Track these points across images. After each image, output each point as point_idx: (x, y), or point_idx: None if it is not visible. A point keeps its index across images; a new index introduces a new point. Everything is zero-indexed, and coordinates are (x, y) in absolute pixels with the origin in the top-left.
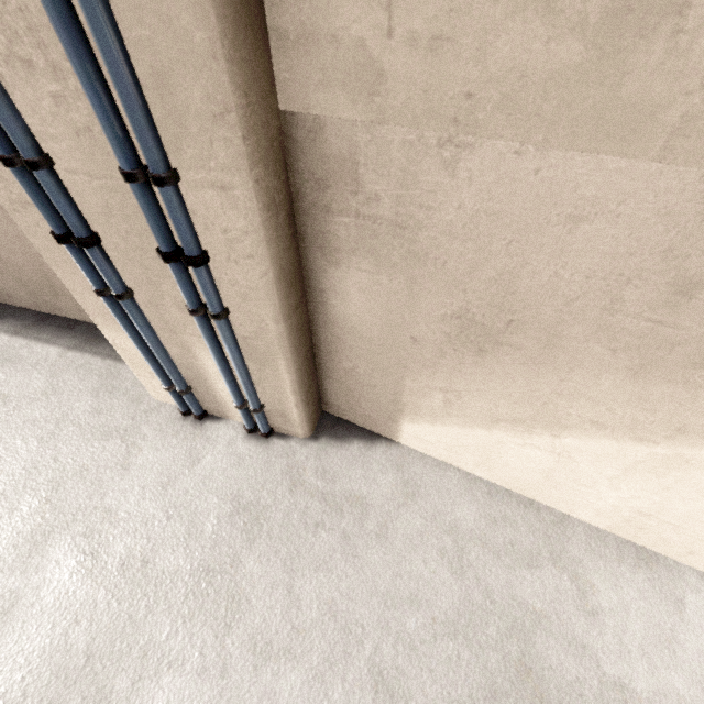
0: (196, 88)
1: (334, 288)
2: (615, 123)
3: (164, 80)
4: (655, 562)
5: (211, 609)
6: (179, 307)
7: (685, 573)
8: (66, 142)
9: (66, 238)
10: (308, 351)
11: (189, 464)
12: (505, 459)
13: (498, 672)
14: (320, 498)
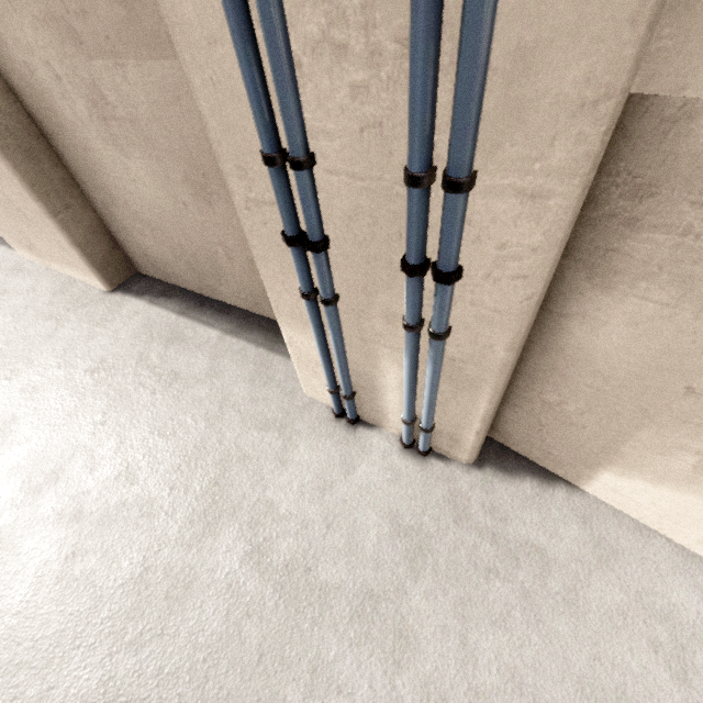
0: (575, 67)
1: (585, 315)
2: None
3: (527, 59)
4: None
5: (378, 639)
6: (387, 318)
7: None
8: (342, 139)
9: (297, 240)
10: None
11: (345, 471)
12: None
13: None
14: (490, 539)
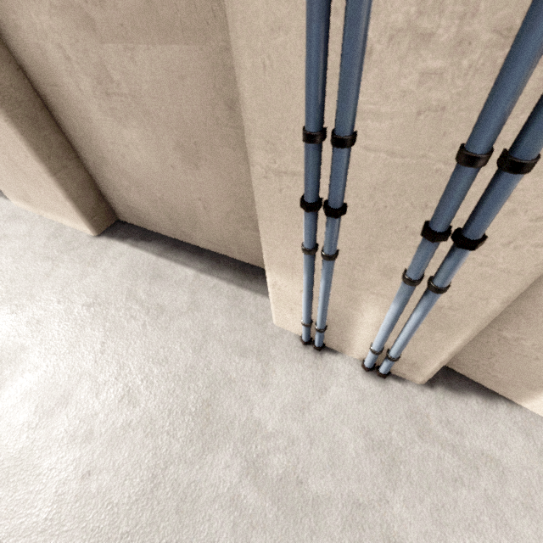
0: None
1: None
2: None
3: None
4: None
5: None
6: (383, 272)
7: None
8: (393, 120)
9: (316, 206)
10: None
11: (318, 392)
12: None
13: None
14: (451, 451)
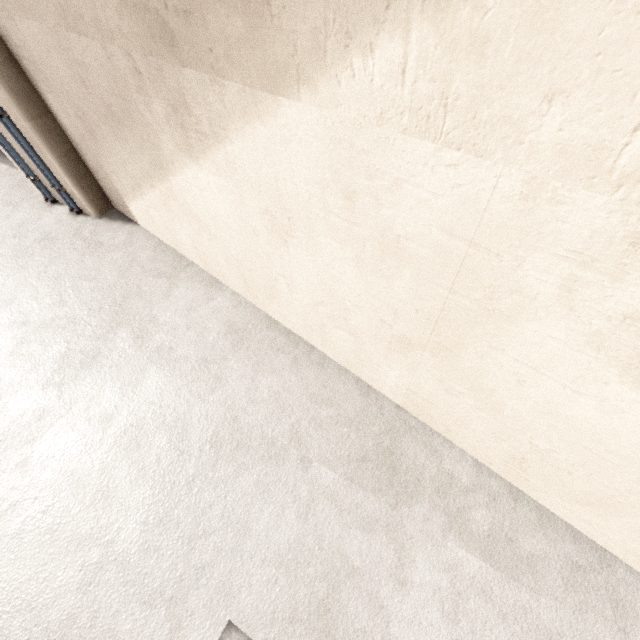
0: None
1: (52, 107)
2: (21, 6)
3: None
4: (217, 285)
5: (11, 268)
6: None
7: (227, 291)
8: None
9: None
10: (71, 153)
11: (36, 220)
12: (156, 222)
13: (108, 305)
14: (84, 241)
